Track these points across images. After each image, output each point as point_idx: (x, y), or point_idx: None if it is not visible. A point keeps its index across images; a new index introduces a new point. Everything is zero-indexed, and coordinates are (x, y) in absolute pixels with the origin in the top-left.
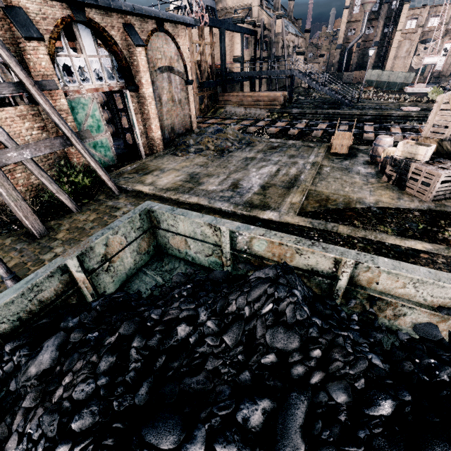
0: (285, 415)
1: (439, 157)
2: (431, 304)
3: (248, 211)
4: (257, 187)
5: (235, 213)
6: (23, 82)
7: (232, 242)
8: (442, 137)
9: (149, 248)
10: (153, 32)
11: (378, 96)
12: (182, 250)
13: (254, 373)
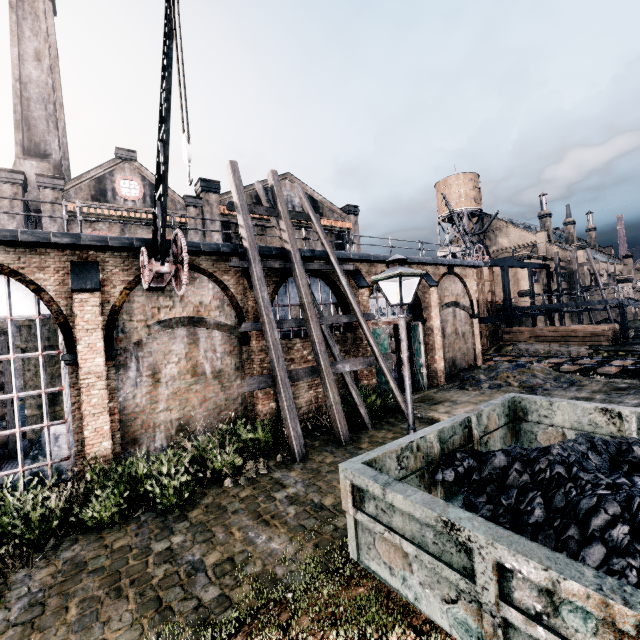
0: None
1: None
2: None
3: None
4: None
5: None
6: (357, 314)
7: (637, 431)
8: None
9: (511, 442)
10: (444, 275)
11: None
12: None
13: None
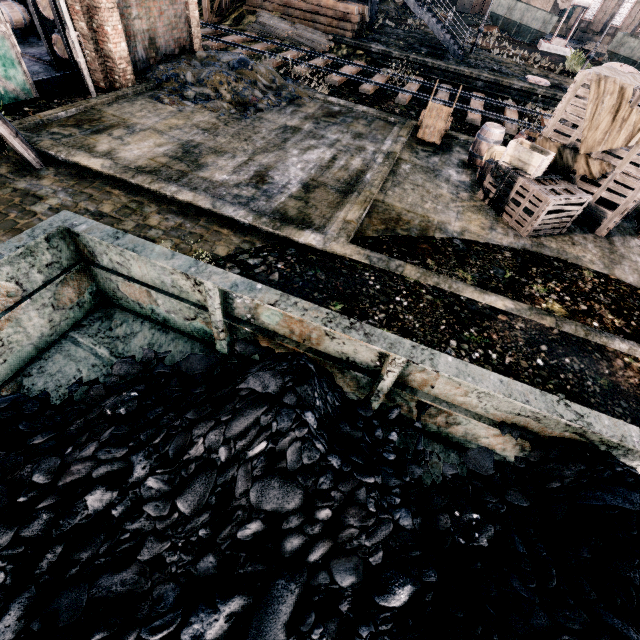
0: (262, 615)
1: (554, 173)
2: (493, 417)
3: (276, 229)
4: (297, 185)
5: (255, 229)
6: None
7: (226, 304)
8: (566, 141)
9: (80, 297)
10: None
11: (500, 48)
12: (144, 305)
13: (224, 555)
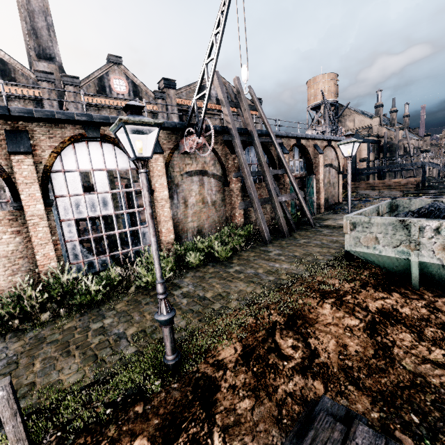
0: None
1: None
2: None
3: None
4: None
5: None
6: (286, 169)
7: None
8: None
9: None
10: (325, 147)
11: None
12: None
13: None
